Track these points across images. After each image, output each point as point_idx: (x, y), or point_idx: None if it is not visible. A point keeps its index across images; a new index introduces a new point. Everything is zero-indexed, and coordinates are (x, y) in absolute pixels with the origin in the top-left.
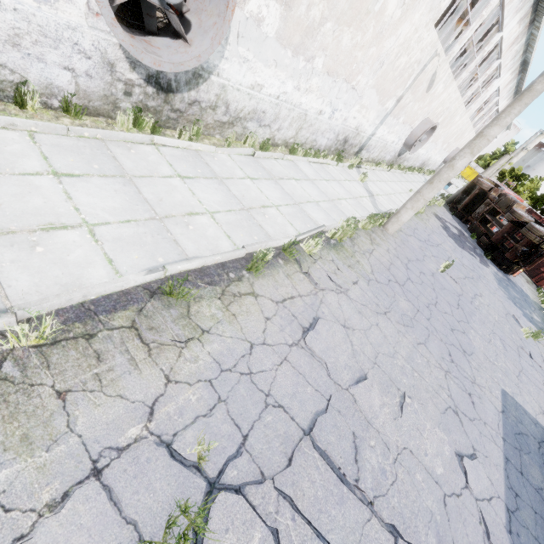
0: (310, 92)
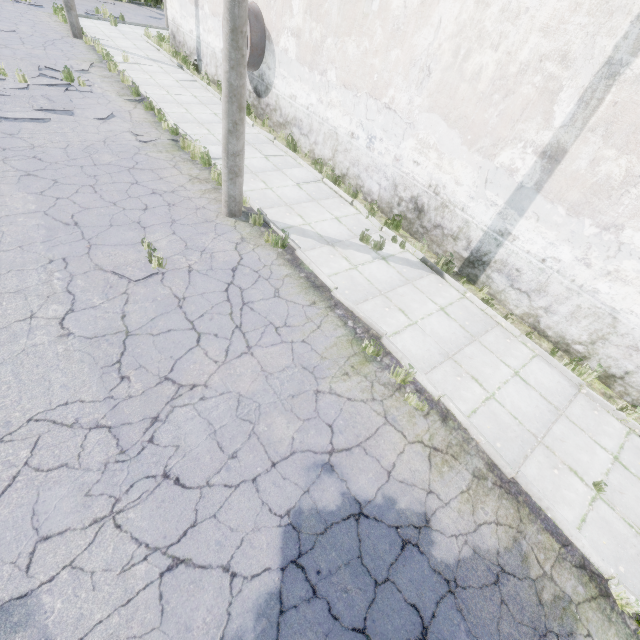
0: (334, 107)
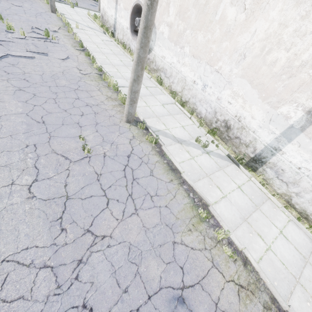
0: (186, 66)
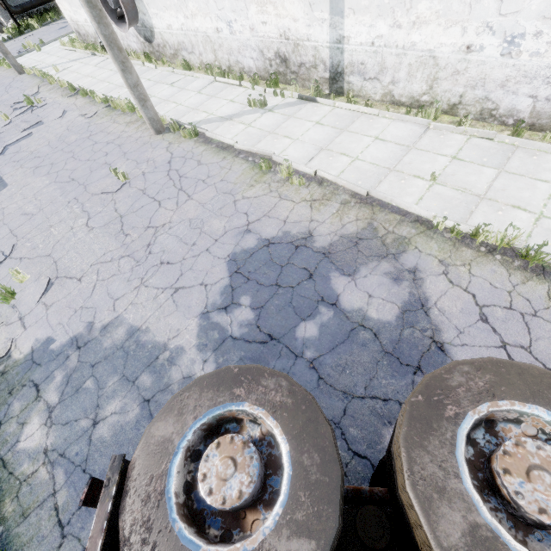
0: (196, 15)
